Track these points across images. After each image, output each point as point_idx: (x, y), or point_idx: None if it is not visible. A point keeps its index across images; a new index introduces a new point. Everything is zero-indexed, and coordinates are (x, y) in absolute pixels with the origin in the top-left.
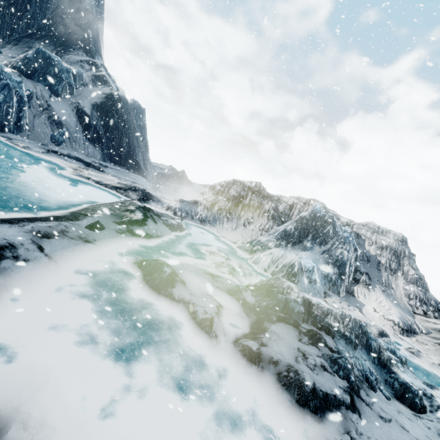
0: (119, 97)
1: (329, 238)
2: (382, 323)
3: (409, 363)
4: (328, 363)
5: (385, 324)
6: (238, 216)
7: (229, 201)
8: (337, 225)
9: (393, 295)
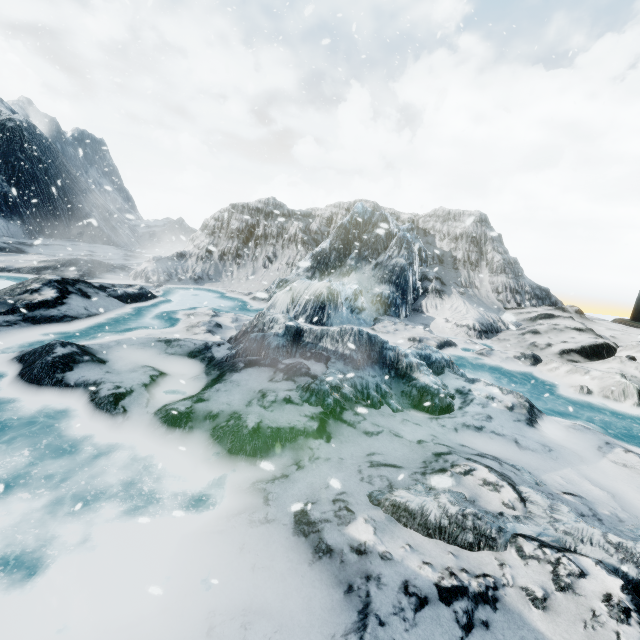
0: (16, 125)
1: (382, 246)
2: (454, 333)
3: (474, 367)
4: (300, 393)
5: (458, 333)
6: (253, 256)
7: (234, 239)
8: (391, 226)
9: (477, 296)
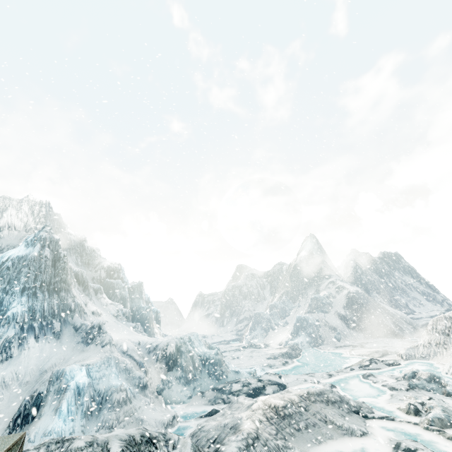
0: (352, 293)
1: None
2: None
3: None
4: (406, 384)
5: None
6: None
7: (440, 335)
8: None
9: None
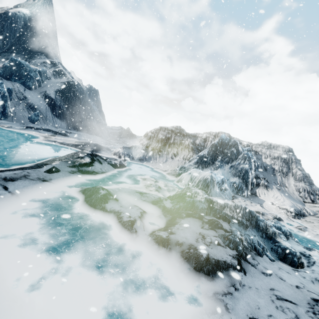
0: (73, 83)
1: (234, 157)
2: (278, 212)
3: (298, 236)
4: (222, 240)
5: (280, 212)
6: (167, 152)
7: (159, 143)
8: (239, 147)
9: (287, 192)
